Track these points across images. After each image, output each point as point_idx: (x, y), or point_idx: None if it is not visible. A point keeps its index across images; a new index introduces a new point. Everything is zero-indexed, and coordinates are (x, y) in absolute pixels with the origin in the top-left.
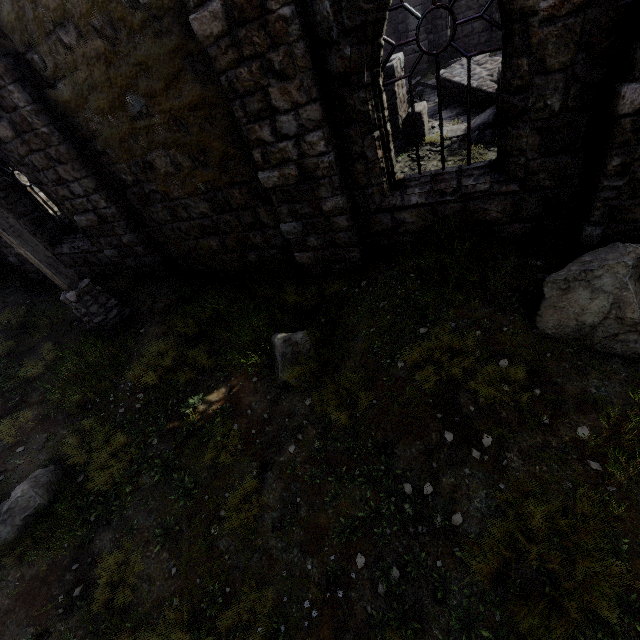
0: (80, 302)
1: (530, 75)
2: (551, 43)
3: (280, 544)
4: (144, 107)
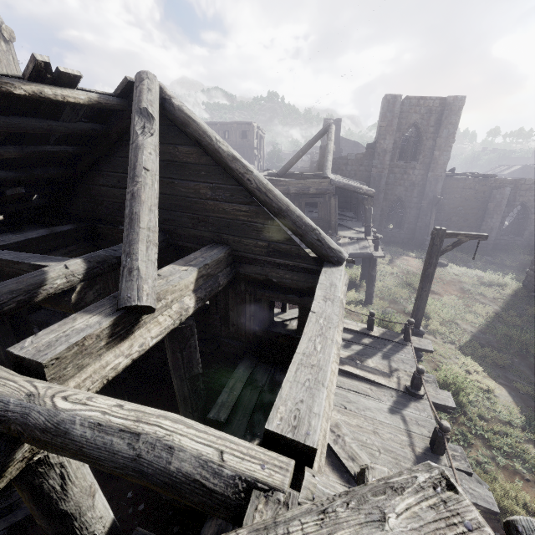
0: None
1: (529, 225)
2: (532, 222)
3: (520, 275)
4: (461, 209)
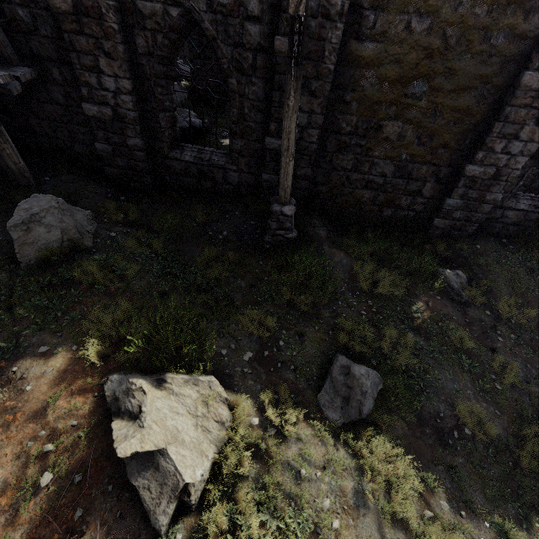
0: (292, 217)
1: None
2: None
3: (537, 389)
4: (421, 92)
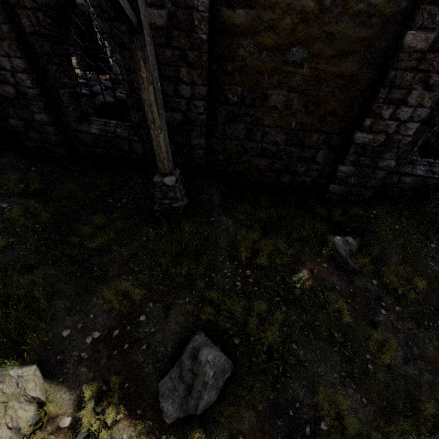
0: (174, 187)
1: None
2: None
3: (415, 371)
4: (301, 59)
